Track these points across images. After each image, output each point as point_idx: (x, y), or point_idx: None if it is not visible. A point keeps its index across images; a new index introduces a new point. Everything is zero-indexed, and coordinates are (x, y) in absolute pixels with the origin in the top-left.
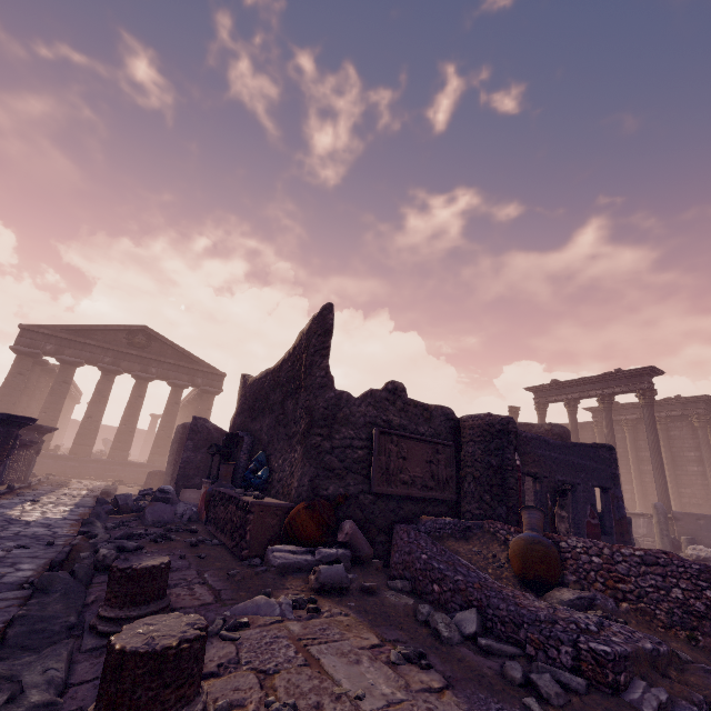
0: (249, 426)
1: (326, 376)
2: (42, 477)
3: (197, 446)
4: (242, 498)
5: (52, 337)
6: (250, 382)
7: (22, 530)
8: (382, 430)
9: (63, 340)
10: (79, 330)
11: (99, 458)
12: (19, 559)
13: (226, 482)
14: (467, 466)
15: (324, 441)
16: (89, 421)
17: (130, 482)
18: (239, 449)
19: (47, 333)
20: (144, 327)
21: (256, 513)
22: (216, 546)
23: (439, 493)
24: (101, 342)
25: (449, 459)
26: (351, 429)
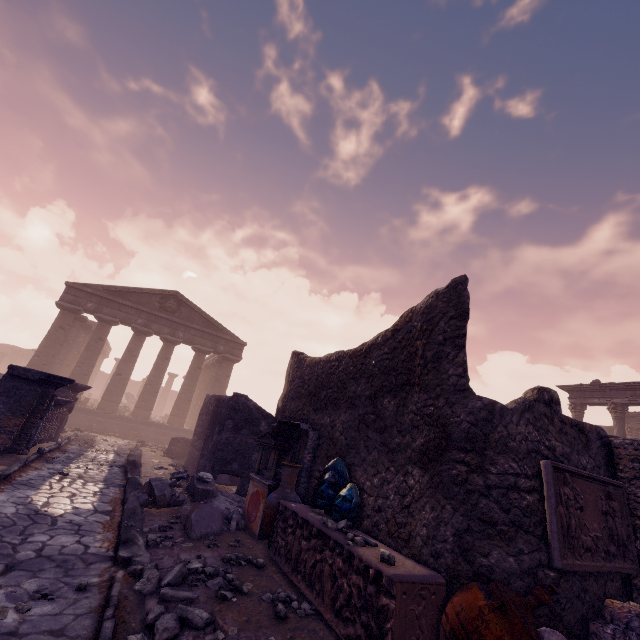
0: (310, 416)
1: (464, 375)
2: (71, 432)
3: (236, 426)
4: (358, 553)
5: (94, 295)
6: (310, 363)
7: (47, 541)
8: (555, 464)
9: (103, 299)
10: (118, 291)
11: (124, 415)
12: (36, 639)
13: (290, 491)
14: (635, 515)
15: (473, 474)
16: (118, 378)
17: (150, 442)
18: (302, 446)
19: (89, 292)
20: (176, 292)
21: (397, 597)
22: (309, 616)
23: (622, 563)
24: (136, 304)
25: (620, 506)
26: (513, 460)
